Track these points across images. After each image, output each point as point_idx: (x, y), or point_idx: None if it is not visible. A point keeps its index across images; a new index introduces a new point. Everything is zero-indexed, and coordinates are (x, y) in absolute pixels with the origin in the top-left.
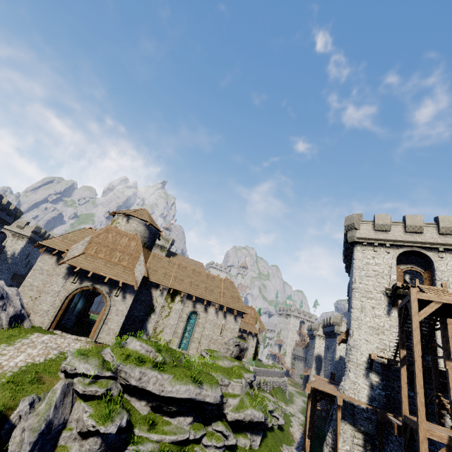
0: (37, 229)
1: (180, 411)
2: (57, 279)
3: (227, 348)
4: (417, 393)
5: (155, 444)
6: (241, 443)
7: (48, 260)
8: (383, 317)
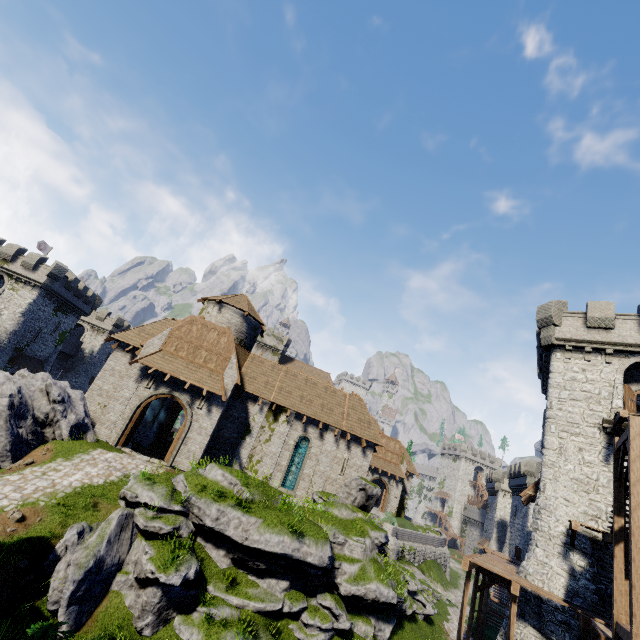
0: (119, 322)
1: (271, 570)
2: (128, 382)
3: (348, 492)
4: (633, 587)
5: (233, 610)
6: (360, 630)
7: (121, 359)
8: (596, 465)
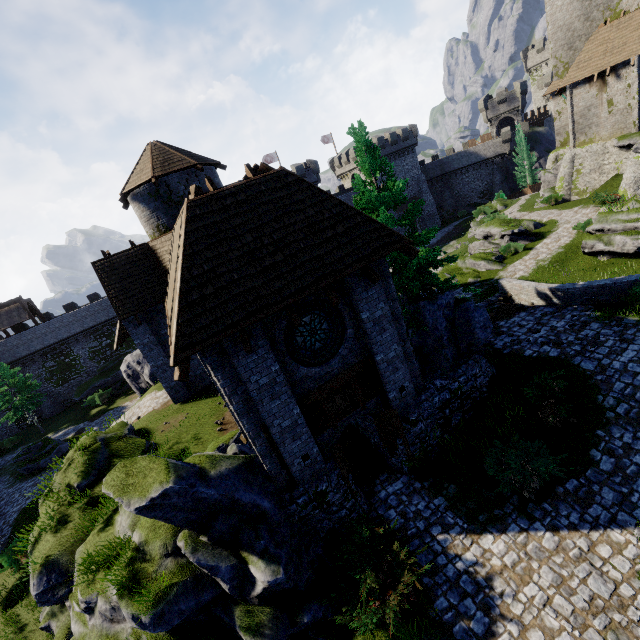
0: None
1: None
2: None
3: None
4: None
5: None
6: None
7: None
8: None
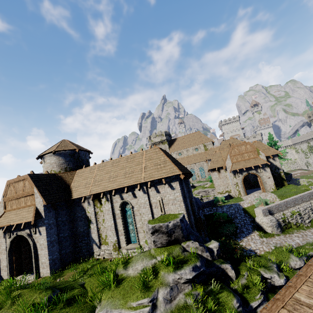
0: None
1: None
2: (1, 240)
3: (149, 238)
4: None
5: None
6: None
7: None
8: None
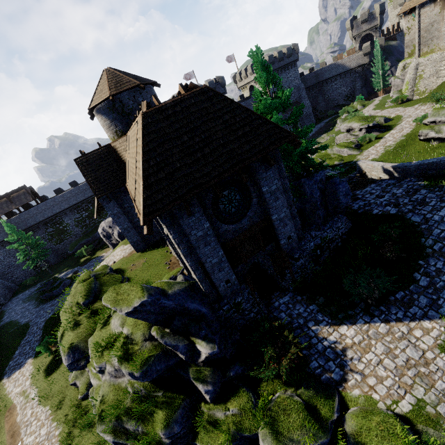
0: None
1: None
2: None
3: None
4: None
5: None
6: None
7: None
8: None
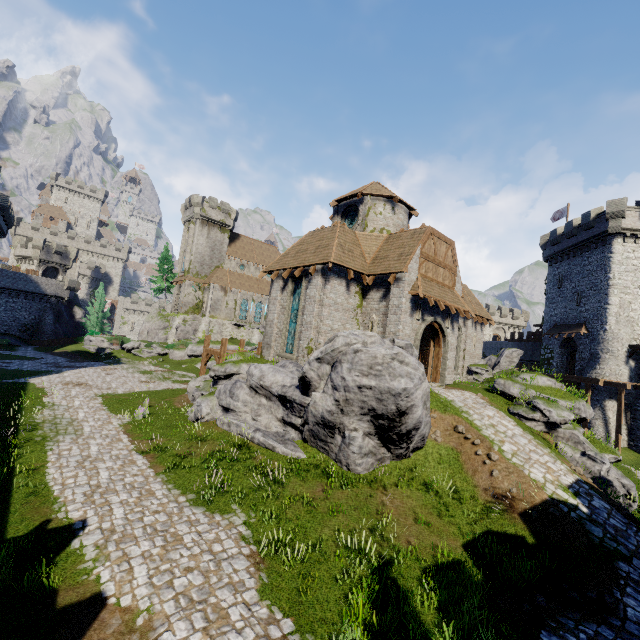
0: None
1: None
2: (406, 318)
3: (510, 361)
4: None
5: None
6: None
7: (338, 289)
8: (638, 311)
